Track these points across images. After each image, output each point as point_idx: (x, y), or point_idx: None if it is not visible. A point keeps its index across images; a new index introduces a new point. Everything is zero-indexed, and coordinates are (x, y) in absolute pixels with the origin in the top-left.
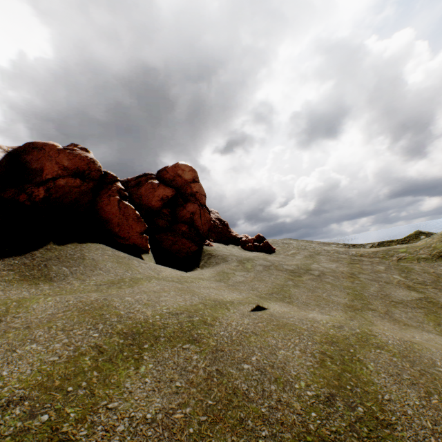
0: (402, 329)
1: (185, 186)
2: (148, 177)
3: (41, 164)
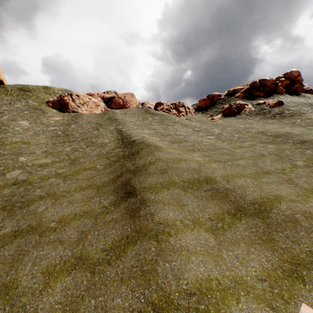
0: None
1: (294, 78)
2: (279, 78)
3: (265, 83)
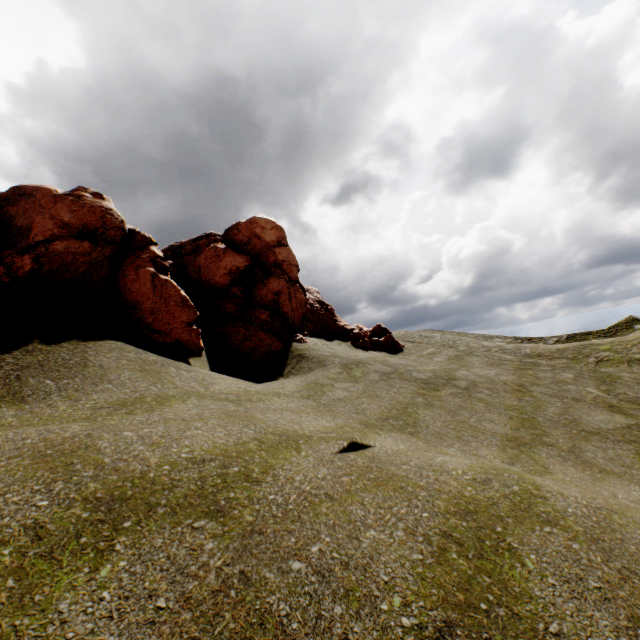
0: (597, 479)
1: (266, 253)
2: (210, 240)
3: (30, 219)
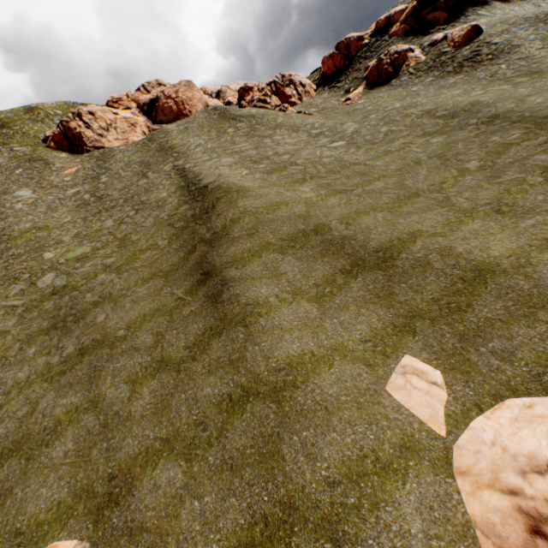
0: None
1: None
2: None
3: None
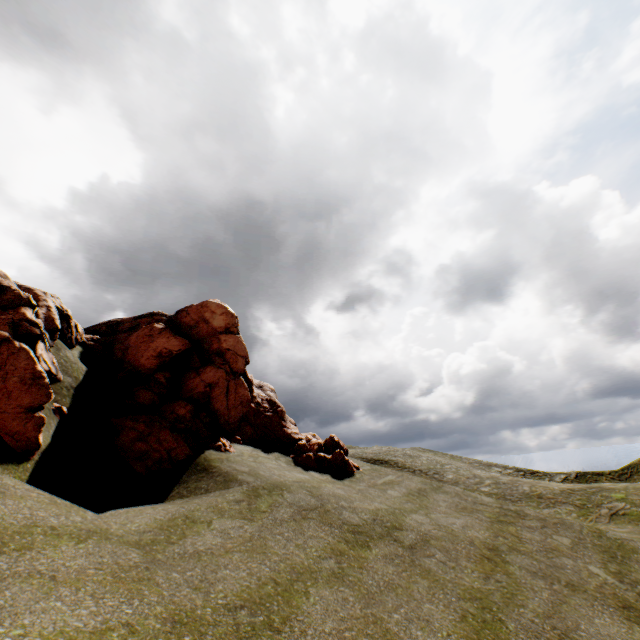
0: None
1: (211, 338)
2: (154, 319)
3: None
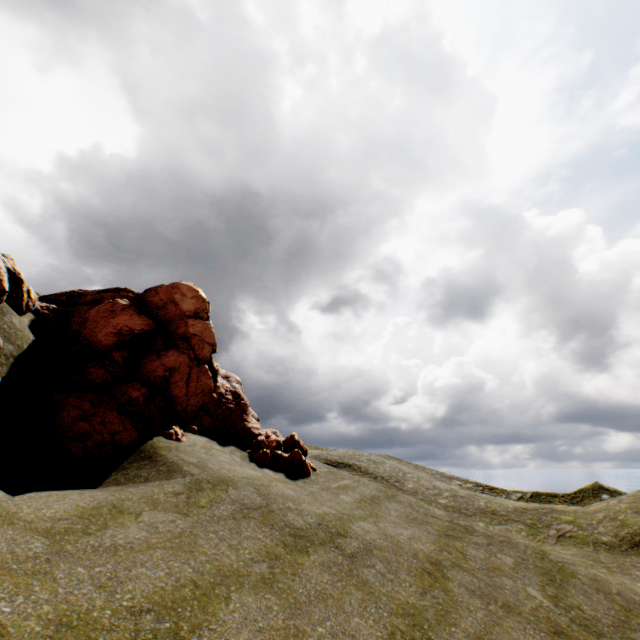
0: None
1: (178, 321)
2: (119, 294)
3: None
